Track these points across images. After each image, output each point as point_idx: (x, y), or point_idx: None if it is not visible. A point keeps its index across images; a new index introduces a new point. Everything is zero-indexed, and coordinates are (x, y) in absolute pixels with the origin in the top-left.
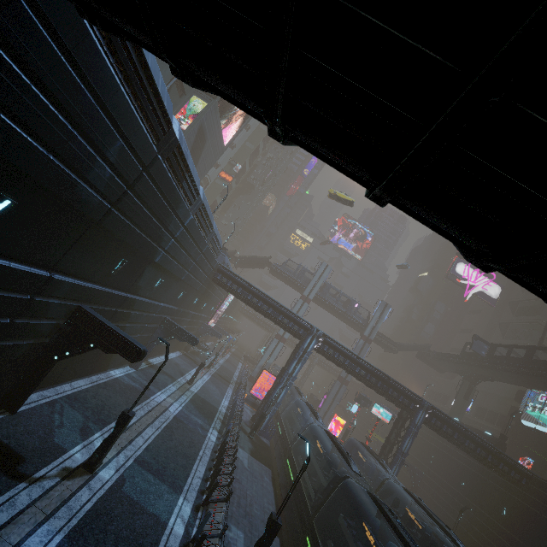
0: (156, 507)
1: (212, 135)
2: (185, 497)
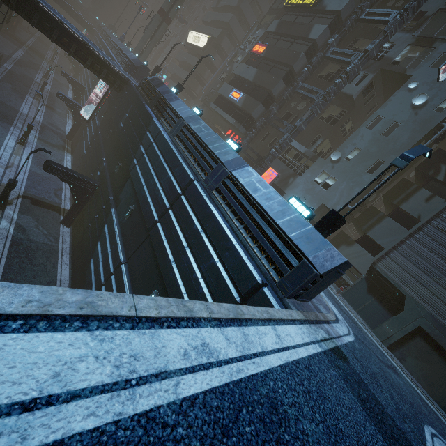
0: None
1: None
2: None
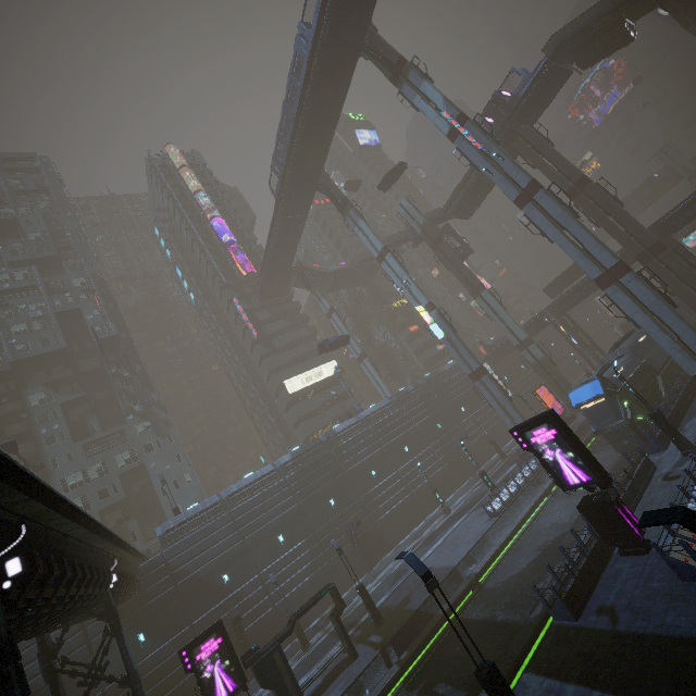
0: None
1: None
2: None
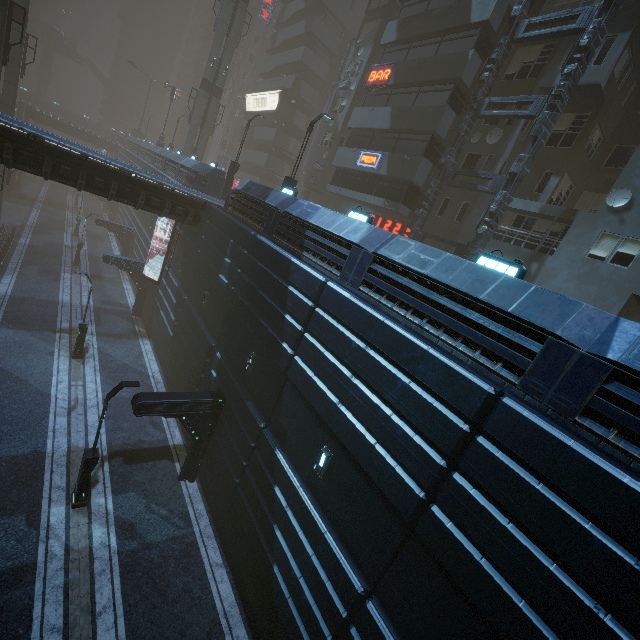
0: None
1: None
2: None
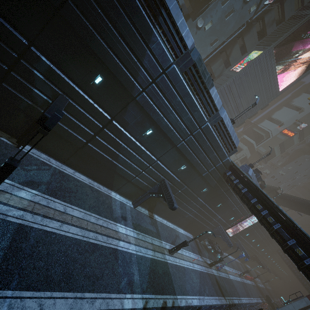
0: None
1: (265, 78)
2: None
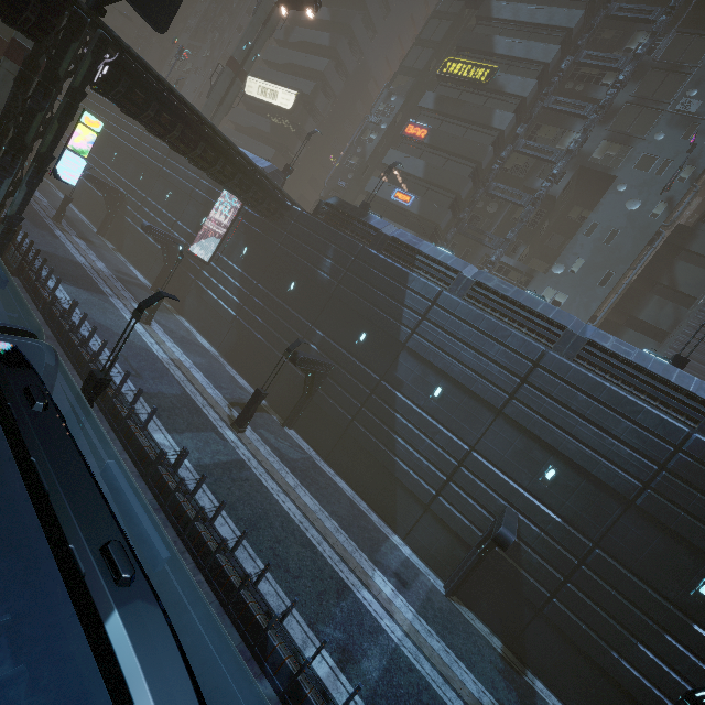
0: (189, 439)
1: None
2: (188, 469)
